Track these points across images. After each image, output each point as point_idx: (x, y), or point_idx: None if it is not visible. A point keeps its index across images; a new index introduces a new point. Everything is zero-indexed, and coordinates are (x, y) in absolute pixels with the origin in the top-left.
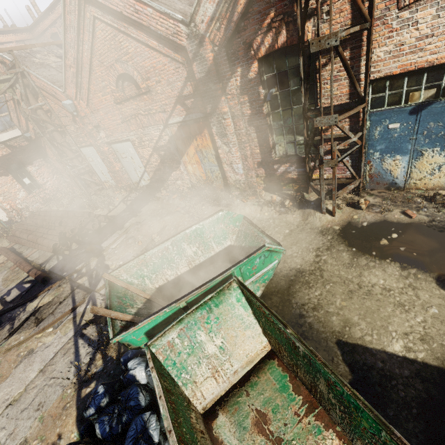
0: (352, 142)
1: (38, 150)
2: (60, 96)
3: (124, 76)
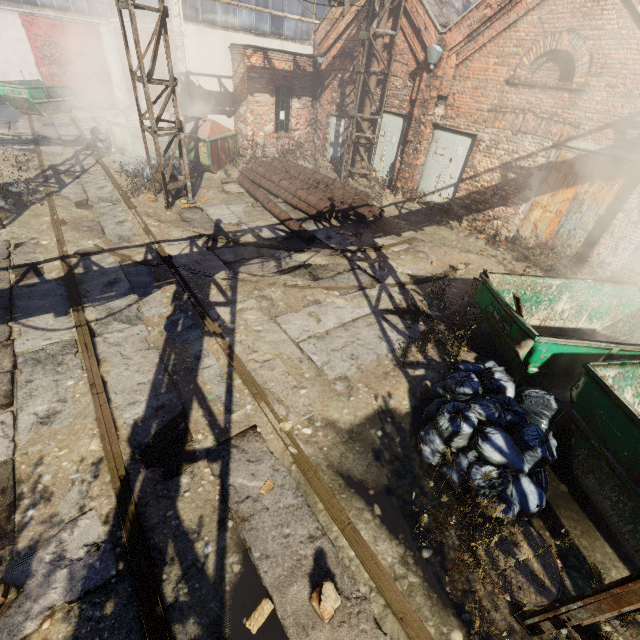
0: None
1: (315, 86)
2: (429, 36)
3: (558, 54)
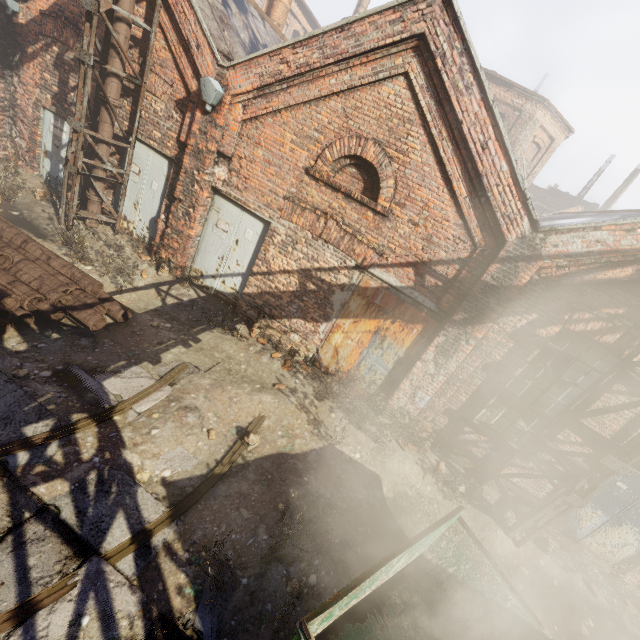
0: (576, 471)
1: (5, 44)
2: (204, 61)
3: (363, 162)
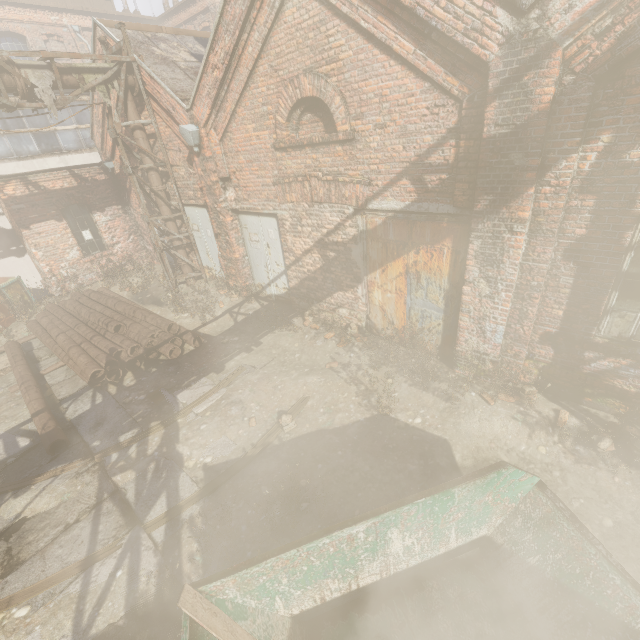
0: None
1: (118, 192)
2: (180, 116)
3: (309, 102)
